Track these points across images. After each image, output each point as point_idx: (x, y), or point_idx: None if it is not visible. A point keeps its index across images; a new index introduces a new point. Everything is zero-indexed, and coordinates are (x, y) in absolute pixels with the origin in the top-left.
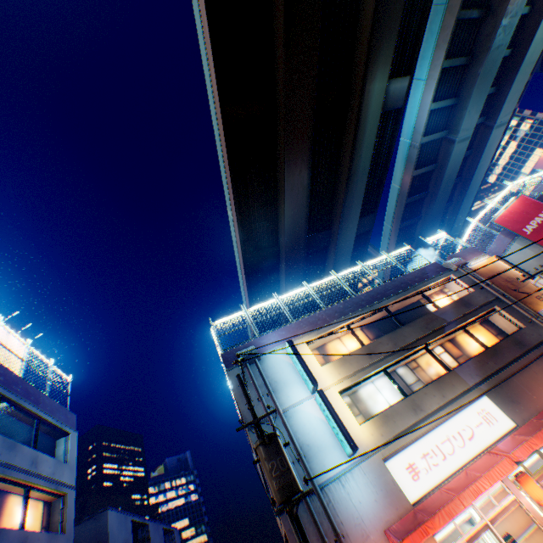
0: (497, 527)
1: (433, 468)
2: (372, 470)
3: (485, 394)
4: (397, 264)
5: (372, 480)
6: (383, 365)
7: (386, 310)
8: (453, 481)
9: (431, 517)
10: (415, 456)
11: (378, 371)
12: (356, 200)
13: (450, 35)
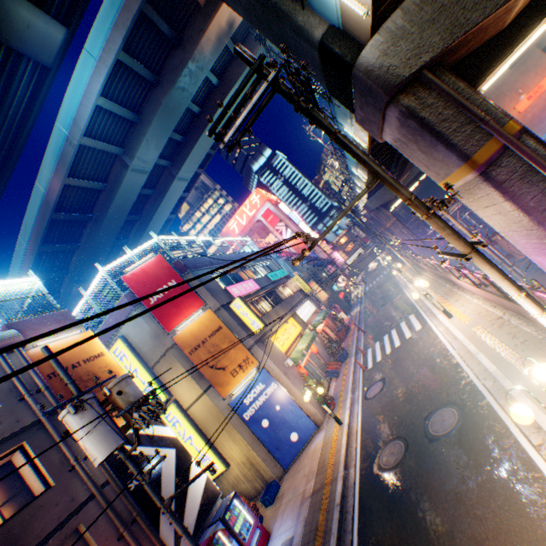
0: None
1: None
2: None
3: None
4: (38, 301)
5: None
6: None
7: None
8: None
9: None
10: None
11: None
12: None
13: (132, 22)
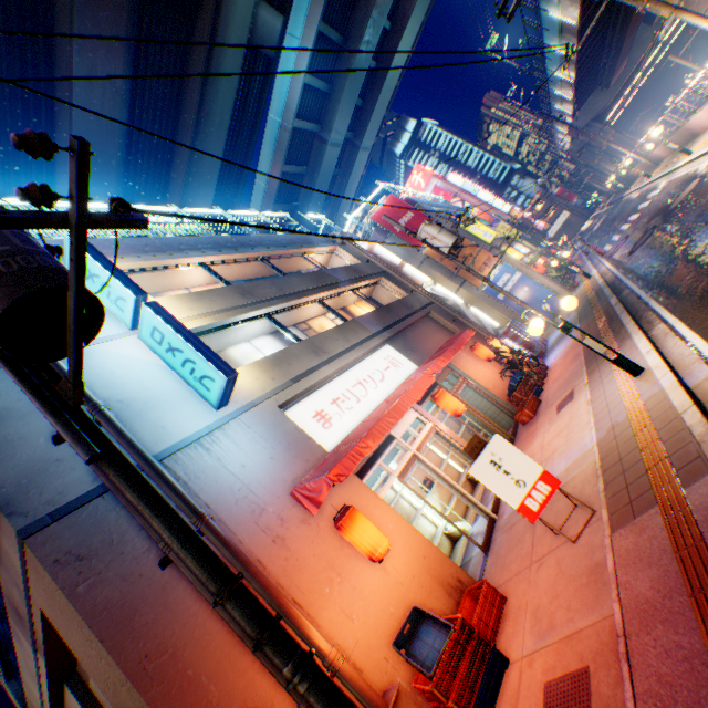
0: (414, 481)
1: (348, 413)
2: (262, 421)
3: (388, 344)
4: None
5: (265, 434)
6: (267, 307)
7: (265, 260)
8: (376, 412)
9: (364, 436)
10: (324, 402)
11: (261, 316)
12: (211, 170)
13: None
